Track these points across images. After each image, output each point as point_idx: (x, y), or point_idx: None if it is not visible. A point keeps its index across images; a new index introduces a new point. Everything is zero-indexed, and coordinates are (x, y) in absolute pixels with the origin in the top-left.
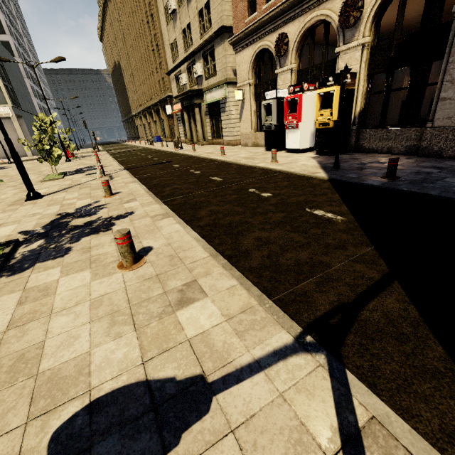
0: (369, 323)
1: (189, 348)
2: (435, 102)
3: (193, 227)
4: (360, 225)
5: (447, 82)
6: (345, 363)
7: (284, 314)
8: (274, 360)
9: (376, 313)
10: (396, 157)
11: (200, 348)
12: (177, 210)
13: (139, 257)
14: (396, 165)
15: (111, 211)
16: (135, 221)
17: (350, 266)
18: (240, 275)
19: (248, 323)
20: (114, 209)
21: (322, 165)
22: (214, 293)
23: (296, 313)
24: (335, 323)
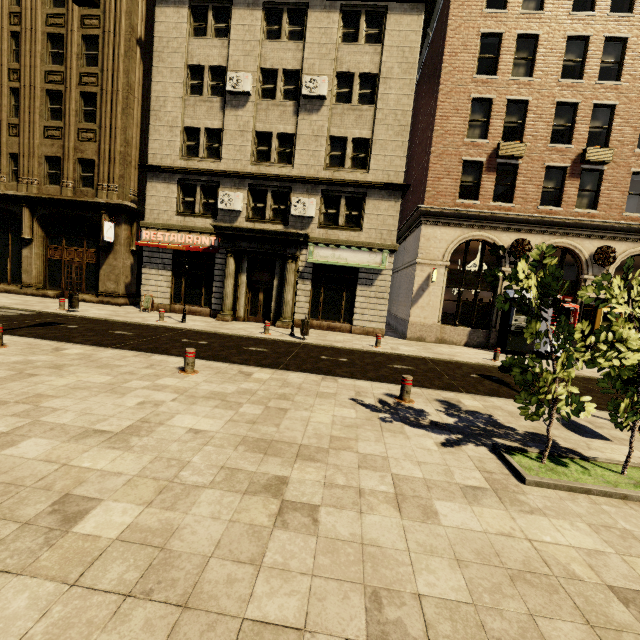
0: None
1: None
2: None
3: None
4: None
5: None
6: None
7: None
8: None
9: None
10: None
11: None
12: None
13: None
14: None
15: None
16: None
17: None
18: None
19: None
20: None
21: None
22: None
23: None
24: None
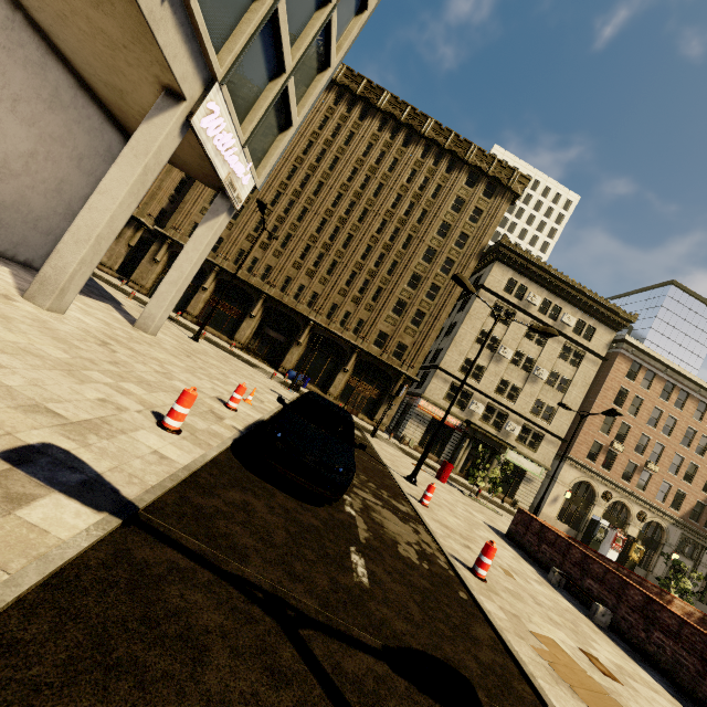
0: None
1: None
2: (653, 565)
3: None
4: None
5: (658, 562)
6: None
7: None
8: None
9: None
10: None
11: None
12: None
13: None
14: None
15: None
16: None
17: None
18: None
19: None
20: None
21: None
22: None
23: None
24: None
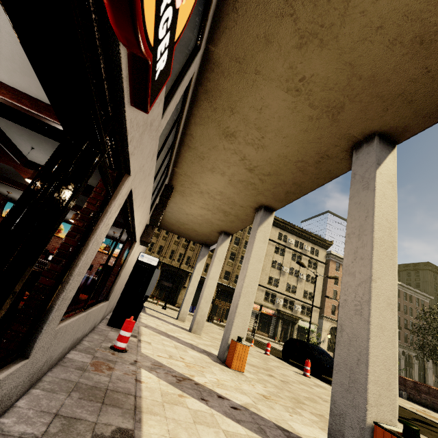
0: None
1: None
2: None
3: None
4: None
5: None
6: None
7: None
8: None
9: None
10: None
11: None
12: None
13: None
14: None
15: None
16: None
17: None
18: None
19: None
20: None
21: None
22: None
23: None
24: None
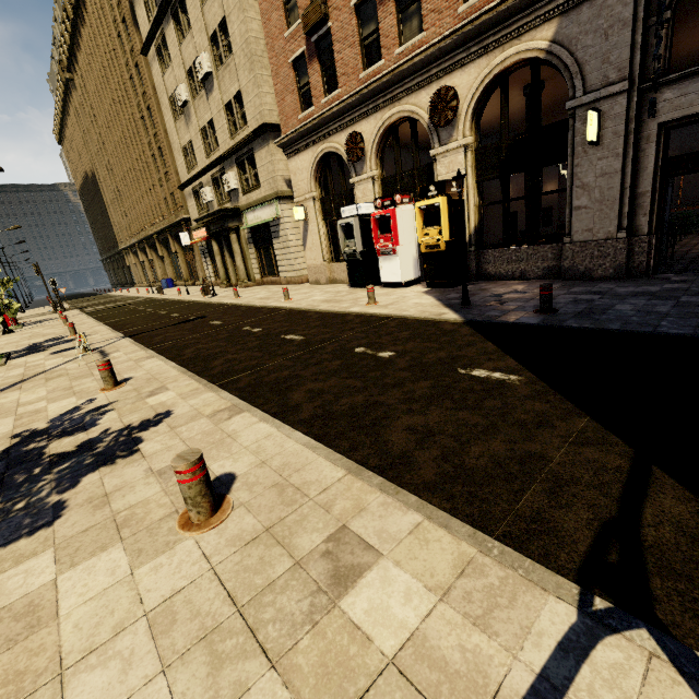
0: (665, 548)
1: (402, 680)
2: (568, 211)
3: (293, 425)
4: (549, 385)
5: (578, 188)
6: (681, 638)
7: (532, 563)
8: (570, 666)
9: (664, 529)
10: (548, 284)
11: (423, 676)
12: (250, 398)
13: (218, 499)
14: (551, 294)
15: (125, 415)
16: (180, 428)
17: (576, 454)
18: (419, 501)
19: (483, 596)
20: (131, 410)
21: (444, 302)
22: (391, 546)
23: (547, 555)
24: (618, 561)
